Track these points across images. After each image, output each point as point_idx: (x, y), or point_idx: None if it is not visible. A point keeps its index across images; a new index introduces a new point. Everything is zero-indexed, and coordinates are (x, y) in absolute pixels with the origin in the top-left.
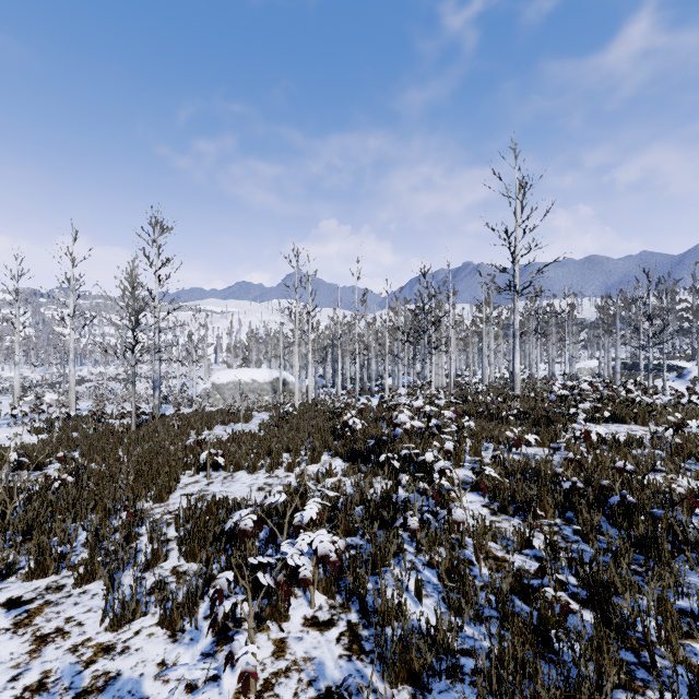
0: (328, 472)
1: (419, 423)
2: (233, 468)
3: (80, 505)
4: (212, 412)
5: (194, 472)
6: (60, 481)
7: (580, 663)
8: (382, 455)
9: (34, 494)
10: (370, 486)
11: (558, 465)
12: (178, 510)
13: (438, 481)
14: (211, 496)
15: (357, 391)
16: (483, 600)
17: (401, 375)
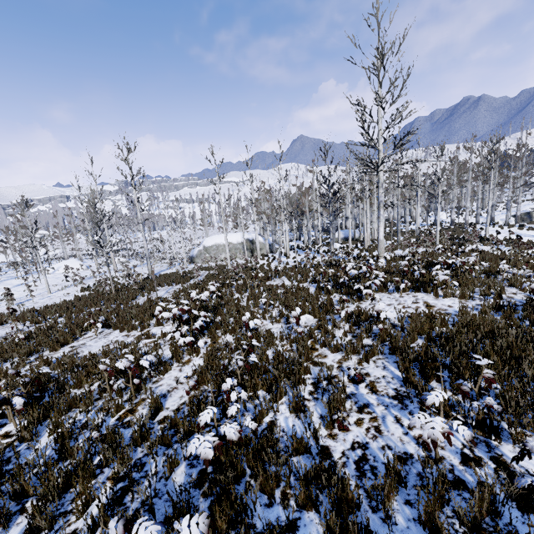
0: (148, 336)
1: (165, 315)
2: (114, 328)
3: (8, 354)
4: (183, 272)
5: (98, 329)
6: (17, 338)
7: (4, 483)
8: (168, 329)
9: (1, 345)
10: (159, 348)
11: (279, 341)
12: (53, 358)
13: (116, 363)
14: (80, 349)
15: (288, 250)
16: (82, 436)
17: (339, 231)
